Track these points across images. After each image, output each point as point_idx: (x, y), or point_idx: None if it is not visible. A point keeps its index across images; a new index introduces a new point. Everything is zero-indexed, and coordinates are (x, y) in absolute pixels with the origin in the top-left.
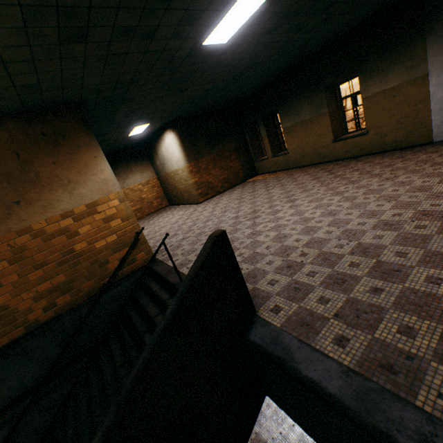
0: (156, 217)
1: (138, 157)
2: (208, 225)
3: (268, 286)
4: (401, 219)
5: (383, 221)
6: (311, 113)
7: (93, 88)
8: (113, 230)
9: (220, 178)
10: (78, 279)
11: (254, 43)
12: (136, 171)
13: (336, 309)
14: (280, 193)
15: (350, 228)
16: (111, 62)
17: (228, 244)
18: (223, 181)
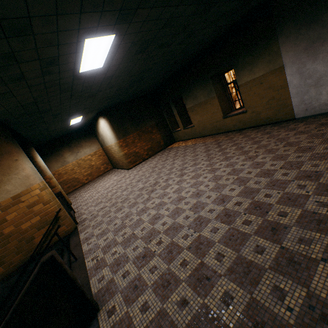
0: (100, 180)
1: (86, 135)
2: (122, 195)
3: (121, 279)
4: (238, 210)
5: (226, 210)
6: (204, 96)
7: (3, 113)
8: (36, 213)
9: (145, 148)
10: (9, 254)
11: (132, 60)
12: (86, 146)
13: (147, 322)
14: (179, 164)
15: (202, 214)
16: (1, 98)
17: (58, 265)
18: (147, 149)
